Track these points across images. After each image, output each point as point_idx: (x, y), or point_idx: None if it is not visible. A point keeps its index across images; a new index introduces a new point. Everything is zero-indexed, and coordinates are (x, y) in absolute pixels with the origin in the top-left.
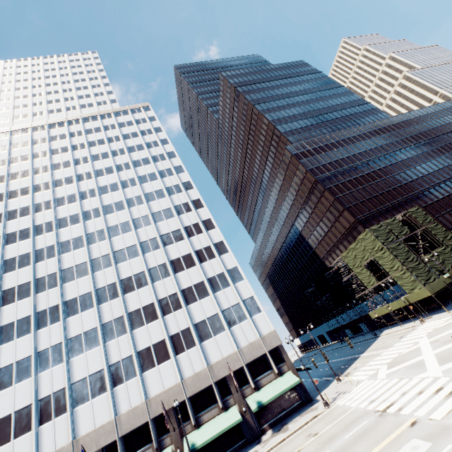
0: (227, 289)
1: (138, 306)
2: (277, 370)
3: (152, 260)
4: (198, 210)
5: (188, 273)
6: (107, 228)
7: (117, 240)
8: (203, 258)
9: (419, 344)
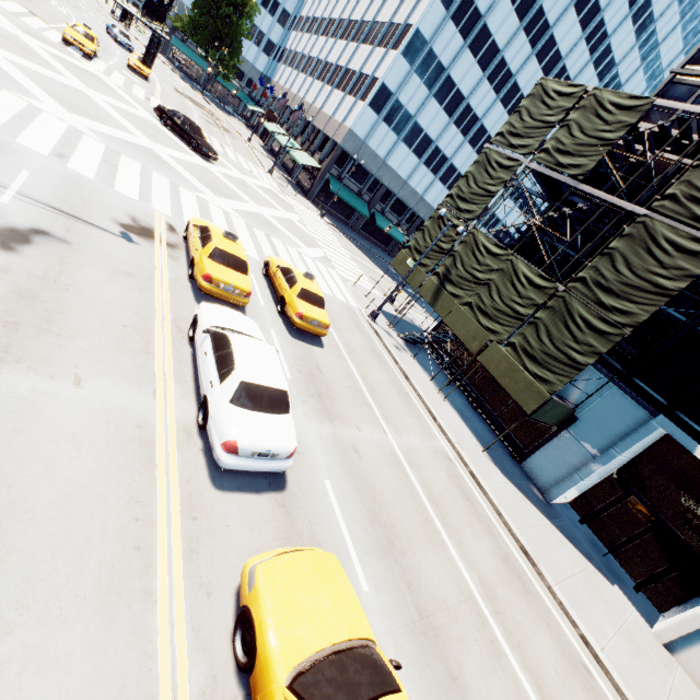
0: (383, 51)
1: (356, 17)
2: (320, 156)
3: None
4: None
5: (393, 2)
6: None
7: None
8: None
9: (292, 217)
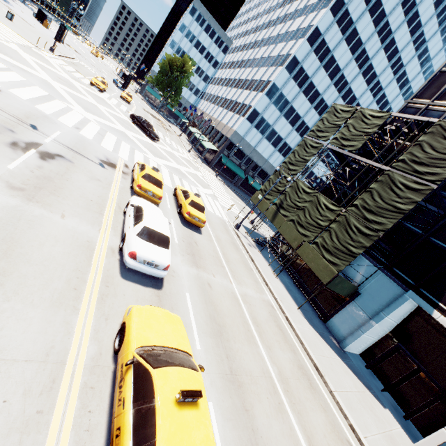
0: (255, 93)
1: (242, 78)
2: (218, 144)
3: (267, 52)
4: (322, 10)
5: (262, 71)
6: (284, 15)
7: (277, 28)
8: (274, 63)
9: (197, 173)
